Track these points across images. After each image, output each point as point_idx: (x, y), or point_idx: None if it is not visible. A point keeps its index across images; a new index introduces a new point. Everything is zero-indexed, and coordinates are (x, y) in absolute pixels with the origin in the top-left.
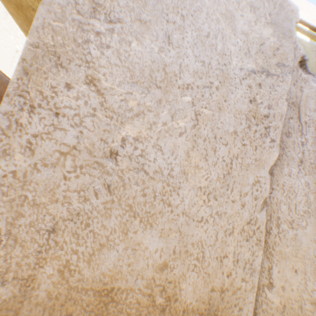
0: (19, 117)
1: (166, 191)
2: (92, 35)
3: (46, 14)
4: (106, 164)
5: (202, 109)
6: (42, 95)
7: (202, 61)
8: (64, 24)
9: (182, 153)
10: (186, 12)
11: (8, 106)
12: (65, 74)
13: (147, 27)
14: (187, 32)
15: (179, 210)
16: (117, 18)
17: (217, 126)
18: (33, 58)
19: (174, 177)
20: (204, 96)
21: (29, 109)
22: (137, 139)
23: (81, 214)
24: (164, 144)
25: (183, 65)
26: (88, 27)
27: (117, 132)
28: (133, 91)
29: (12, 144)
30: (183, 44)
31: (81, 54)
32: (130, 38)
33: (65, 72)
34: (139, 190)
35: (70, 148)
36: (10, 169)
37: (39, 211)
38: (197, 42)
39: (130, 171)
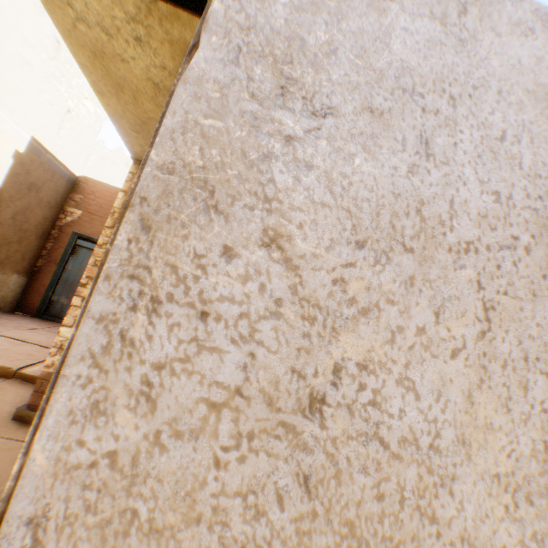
0: (127, 325)
1: (425, 486)
2: (277, 143)
3: (189, 102)
4: (302, 427)
5: (497, 296)
6: (176, 274)
7: (494, 192)
8: (224, 122)
9: (458, 396)
10: (459, 89)
11: (107, 303)
12: (224, 226)
13: (384, 122)
14: (462, 130)
15: (453, 531)
16: (327, 106)
17: (528, 332)
18: (162, 195)
19: (442, 453)
20: (501, 266)
21: (149, 306)
22: (365, 366)
23: (248, 547)
24: (421, 377)
25: (456, 202)
26: (270, 127)
27: (325, 350)
28: (357, 260)
29: (110, 388)
30: (456, 156)
31: (255, 182)
32: (351, 146)
33: (223, 223)
34: (369, 486)
35: (229, 392)
36: (103, 446)
37: (159, 544)
38: (482, 151)
39: (350, 439)
